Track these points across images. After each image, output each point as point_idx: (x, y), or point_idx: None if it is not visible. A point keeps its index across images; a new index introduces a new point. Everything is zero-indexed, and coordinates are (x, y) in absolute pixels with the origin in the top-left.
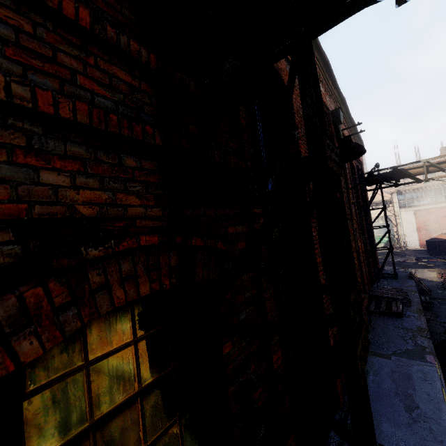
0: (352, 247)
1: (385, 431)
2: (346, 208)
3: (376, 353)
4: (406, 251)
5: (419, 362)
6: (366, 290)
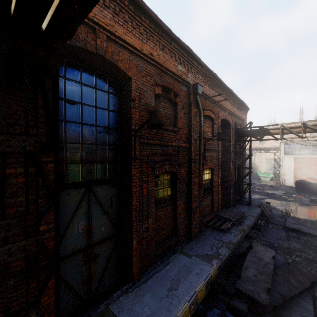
0: (192, 181)
1: (144, 299)
2: (193, 155)
3: (185, 253)
4: (282, 186)
5: (206, 263)
6: (213, 211)
